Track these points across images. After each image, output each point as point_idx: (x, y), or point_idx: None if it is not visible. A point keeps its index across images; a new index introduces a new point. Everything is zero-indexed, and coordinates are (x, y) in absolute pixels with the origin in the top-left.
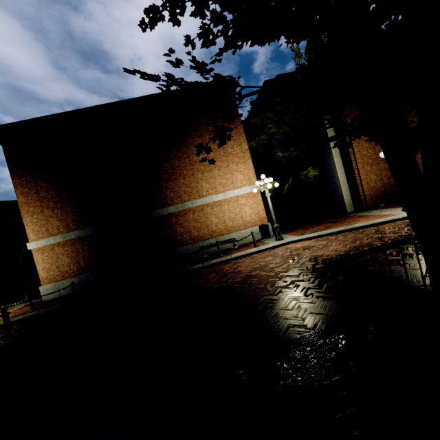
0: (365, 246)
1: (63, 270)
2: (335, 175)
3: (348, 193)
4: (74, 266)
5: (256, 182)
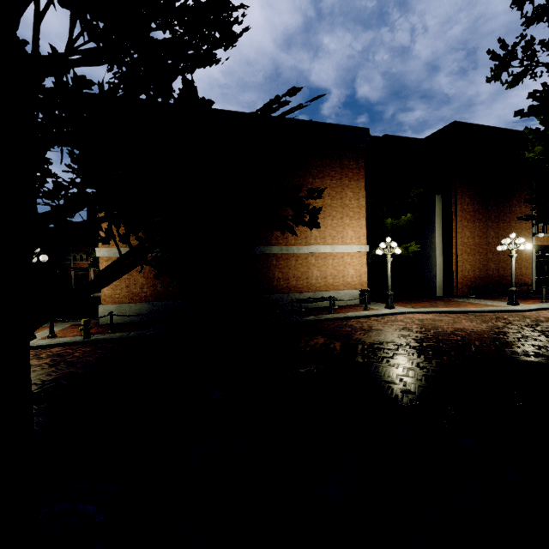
0: (503, 327)
1: (133, 291)
2: (433, 256)
3: (441, 277)
4: (148, 289)
5: (381, 244)
